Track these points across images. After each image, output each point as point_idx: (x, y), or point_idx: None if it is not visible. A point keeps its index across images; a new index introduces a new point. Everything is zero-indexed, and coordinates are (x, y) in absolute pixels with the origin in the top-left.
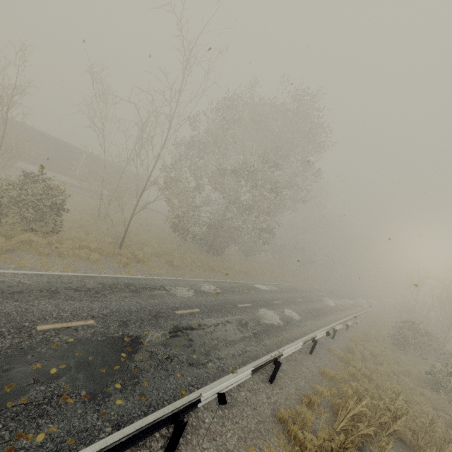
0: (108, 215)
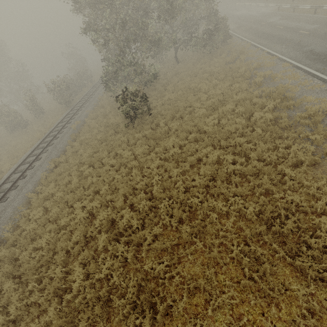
0: None
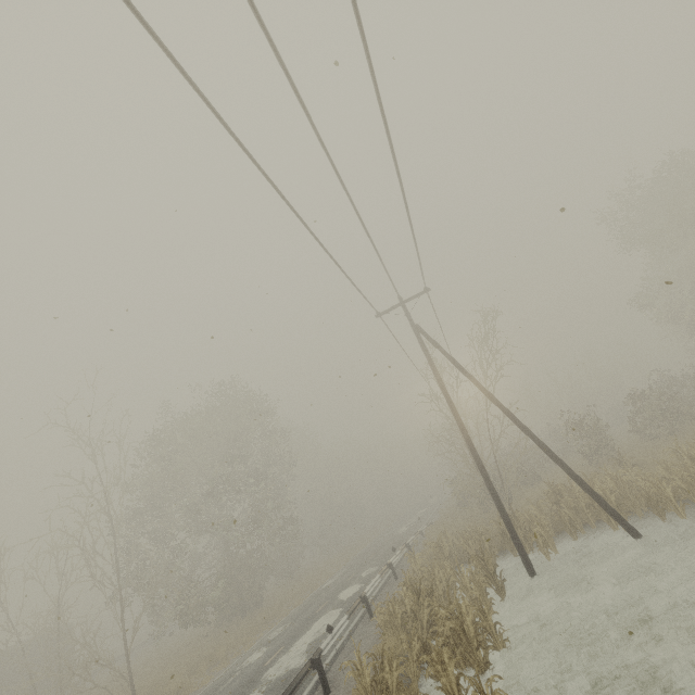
0: (95, 686)
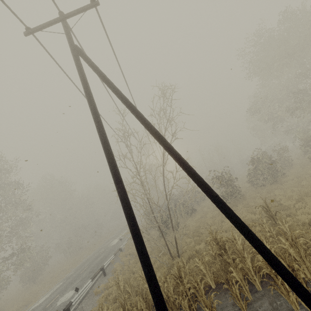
0: None
